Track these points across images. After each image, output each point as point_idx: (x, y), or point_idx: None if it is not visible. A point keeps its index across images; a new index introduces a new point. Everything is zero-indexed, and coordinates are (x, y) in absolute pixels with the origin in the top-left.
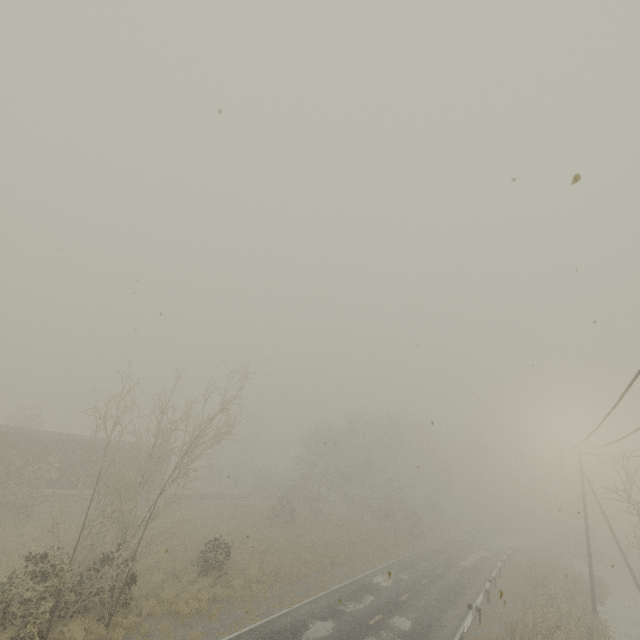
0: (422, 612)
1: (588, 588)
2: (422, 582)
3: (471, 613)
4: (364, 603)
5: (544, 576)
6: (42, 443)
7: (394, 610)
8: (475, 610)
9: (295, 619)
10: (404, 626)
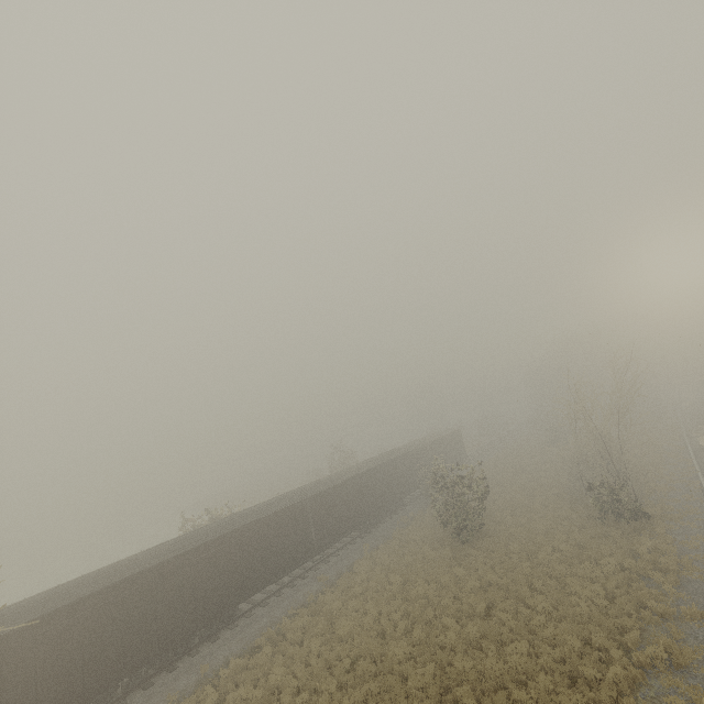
0: None
1: None
2: None
3: None
4: None
5: None
6: (416, 453)
7: None
8: None
9: None
10: None
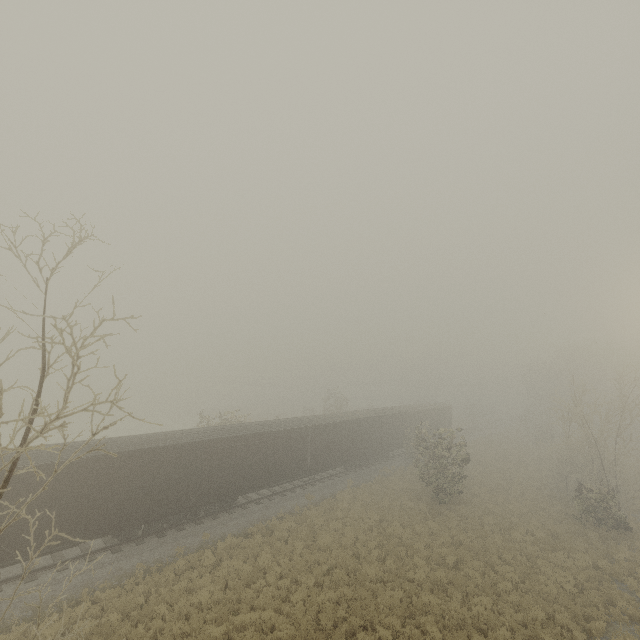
0: None
1: None
2: None
3: None
4: None
5: None
6: (408, 416)
7: None
8: None
9: None
10: None
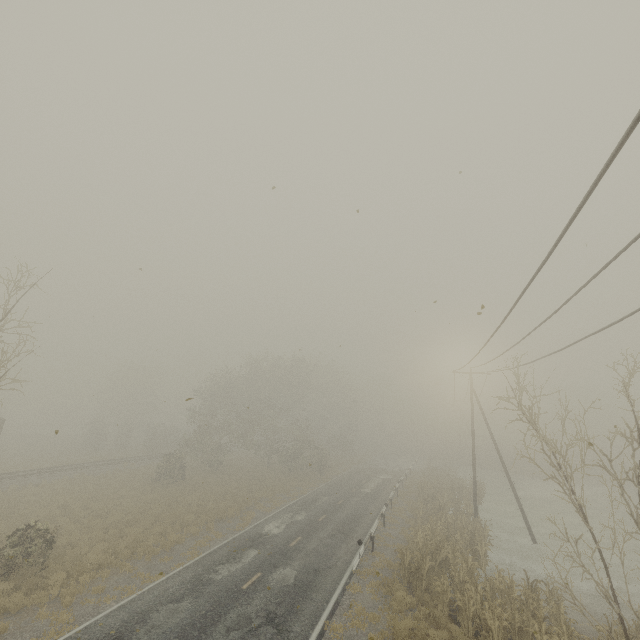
0: (312, 555)
1: (470, 492)
2: (319, 519)
3: (363, 546)
4: (243, 562)
5: (435, 489)
6: None
7: (279, 562)
8: (368, 540)
9: (133, 612)
10: (286, 580)
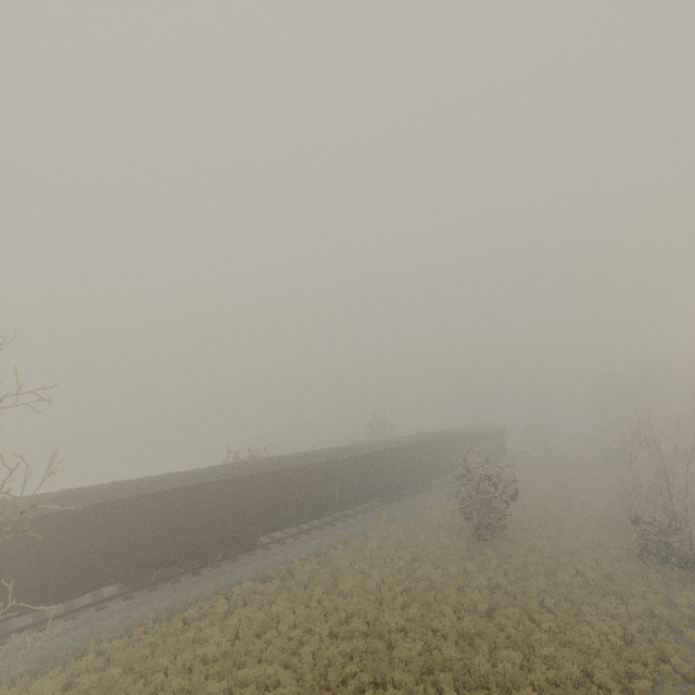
0: None
1: None
2: None
3: None
4: None
5: None
6: (452, 441)
7: None
8: None
9: None
10: None
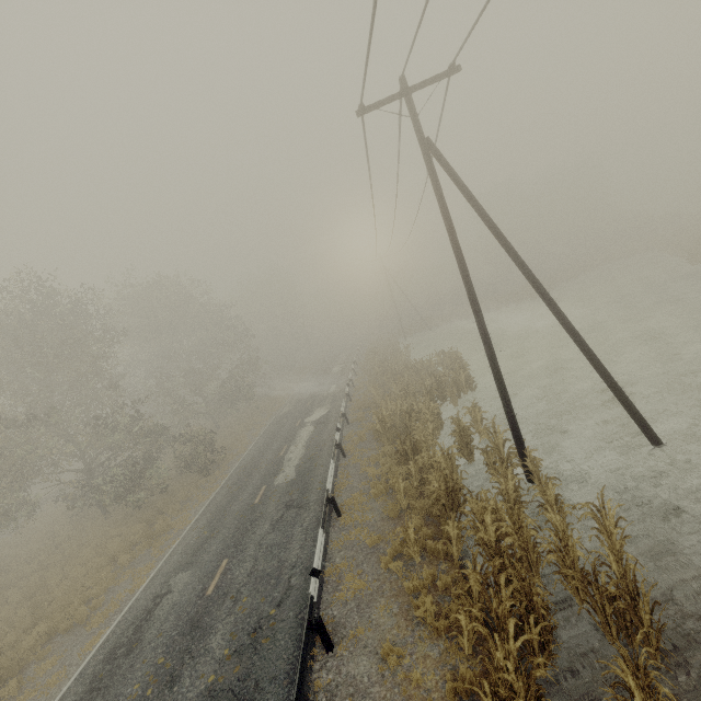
0: None
1: (454, 380)
2: None
3: None
4: None
5: (405, 414)
6: None
7: None
8: None
9: None
10: None
